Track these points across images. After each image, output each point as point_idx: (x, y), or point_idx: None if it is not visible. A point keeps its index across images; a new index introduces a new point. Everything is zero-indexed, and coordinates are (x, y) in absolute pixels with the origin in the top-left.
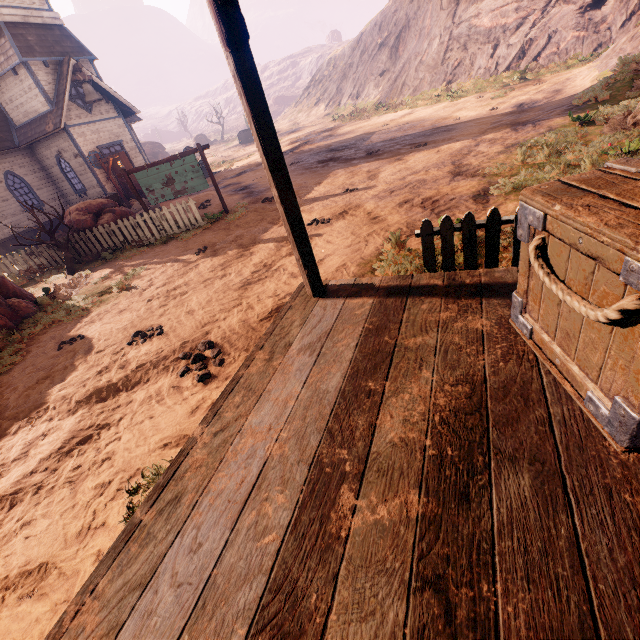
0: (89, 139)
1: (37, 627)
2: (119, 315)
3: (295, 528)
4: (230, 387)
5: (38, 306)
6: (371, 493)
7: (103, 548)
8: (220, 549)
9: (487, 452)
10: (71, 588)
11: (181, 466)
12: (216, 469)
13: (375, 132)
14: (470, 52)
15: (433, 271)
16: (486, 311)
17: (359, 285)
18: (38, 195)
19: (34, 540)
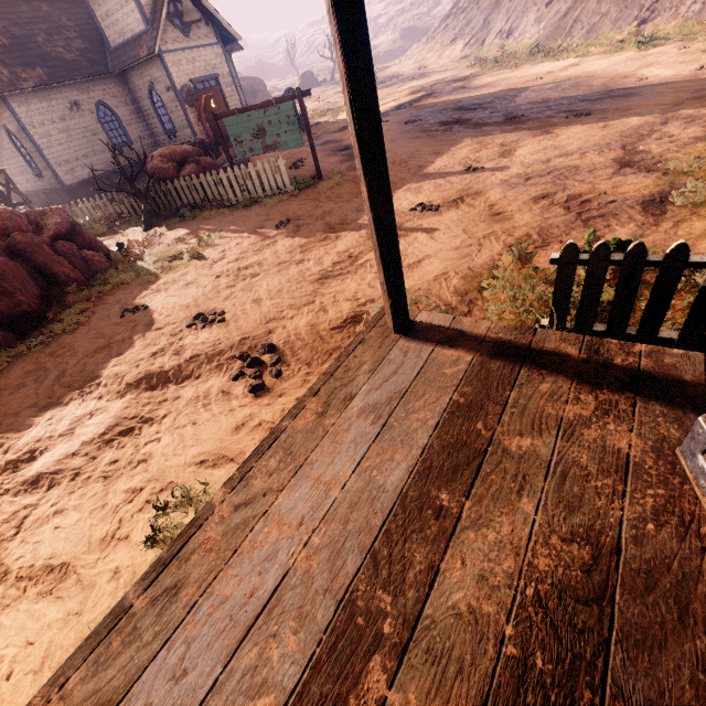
0: (183, 69)
1: (48, 633)
2: (185, 288)
3: (300, 700)
4: (268, 442)
5: (111, 261)
6: (410, 687)
7: (121, 566)
8: (205, 691)
9: (600, 687)
10: (85, 600)
11: (190, 542)
12: (227, 562)
13: (522, 88)
14: None
15: (563, 311)
16: (640, 421)
17: (457, 328)
18: (128, 131)
19: (62, 533)
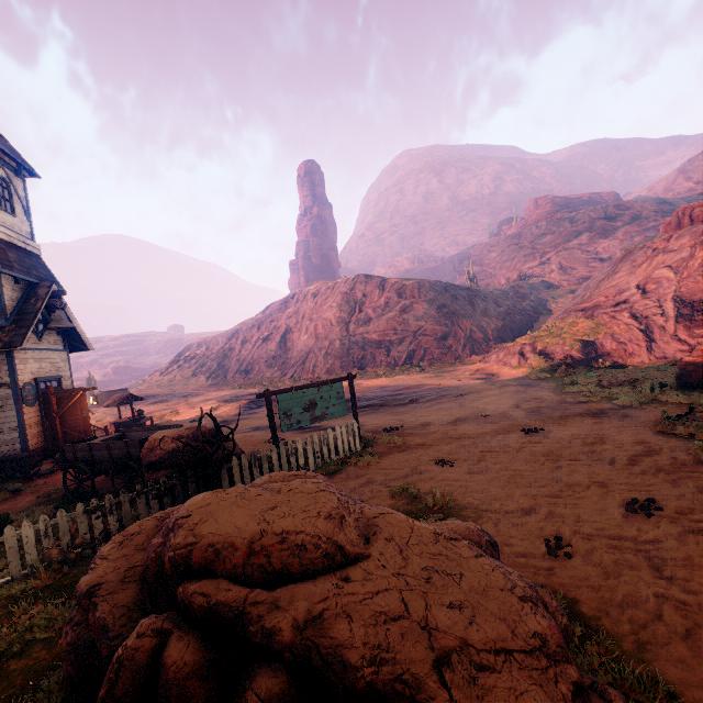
0: (29, 367)
1: None
2: (536, 513)
3: None
4: None
5: None
6: None
7: None
8: None
9: None
10: None
11: None
12: None
13: (358, 392)
14: (369, 351)
15: None
16: None
17: None
18: None
19: None
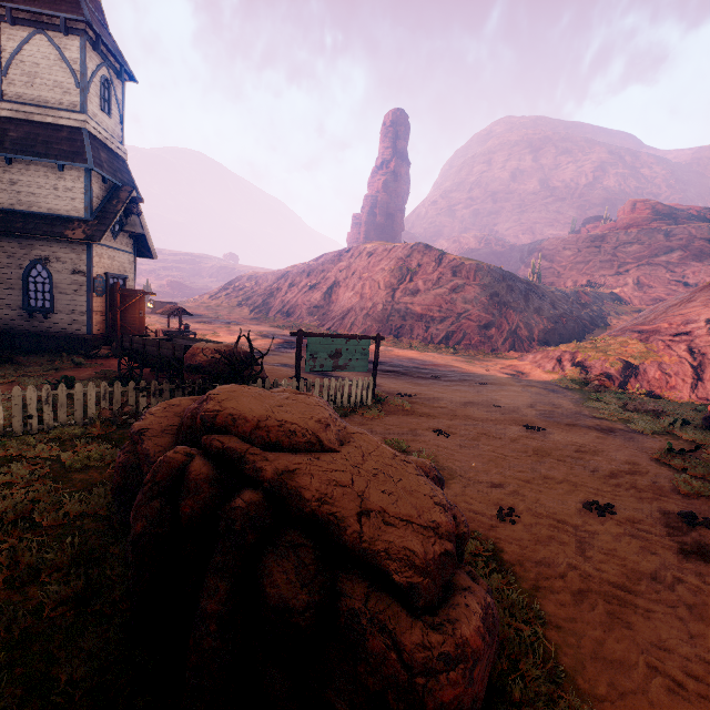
0: (103, 262)
1: None
2: (502, 488)
3: None
4: None
5: None
6: None
7: None
8: None
9: None
10: None
11: None
12: None
13: (386, 357)
14: (409, 322)
15: None
16: None
17: None
18: None
19: None
